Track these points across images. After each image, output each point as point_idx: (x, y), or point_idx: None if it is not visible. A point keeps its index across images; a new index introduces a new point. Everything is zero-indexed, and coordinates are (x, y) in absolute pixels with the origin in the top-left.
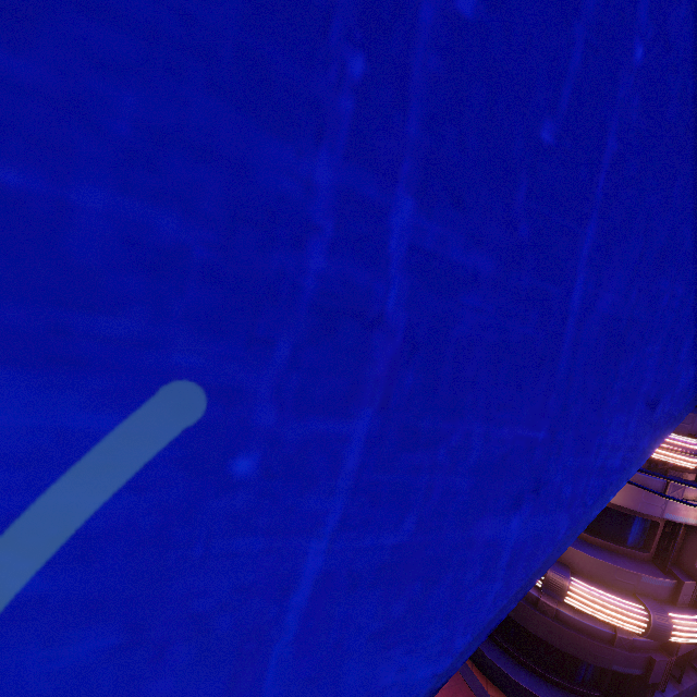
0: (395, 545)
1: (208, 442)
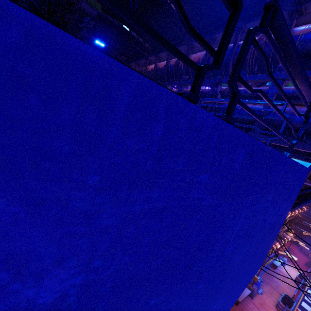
0: None
1: None
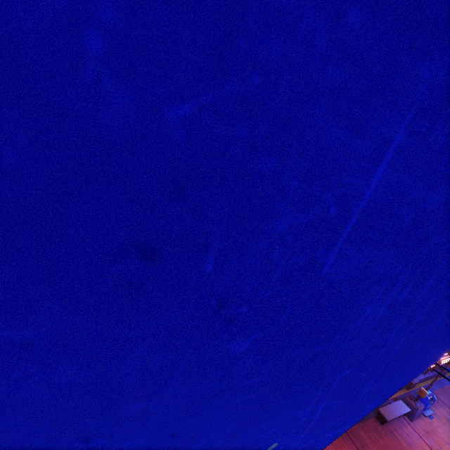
0: (304, 446)
1: (276, 448)
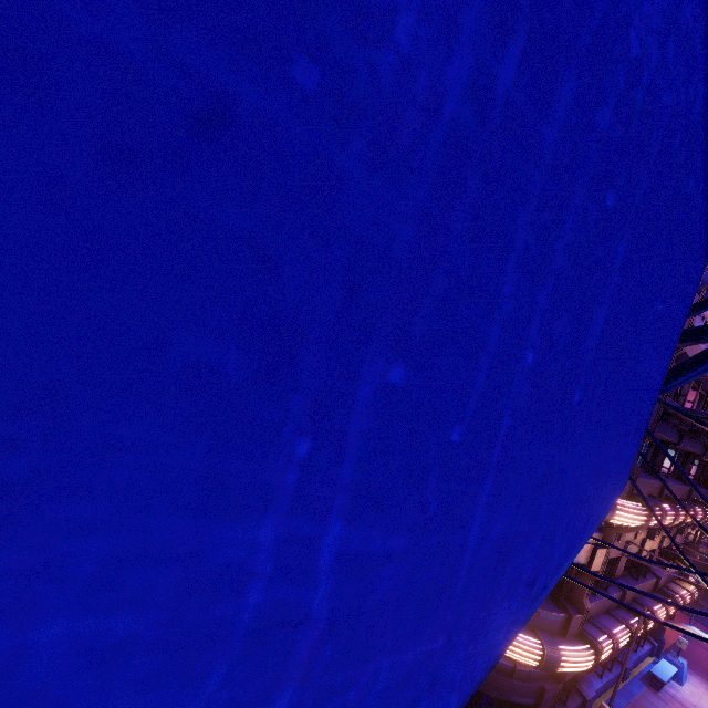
0: None
1: None
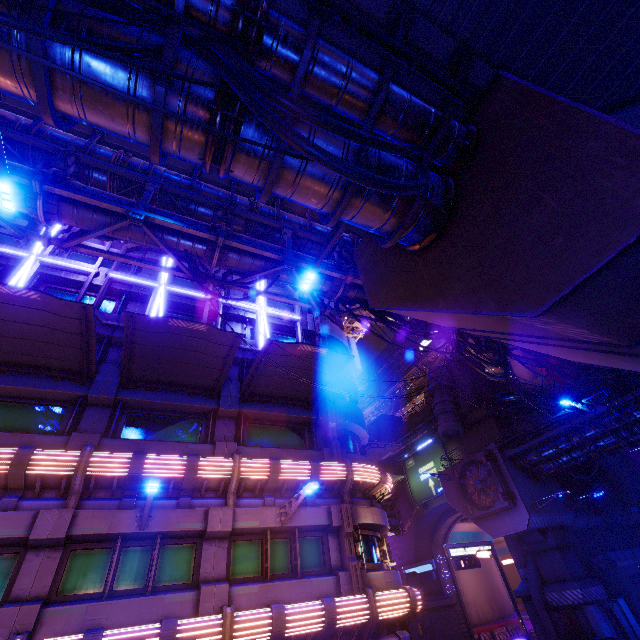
0: None
1: None
